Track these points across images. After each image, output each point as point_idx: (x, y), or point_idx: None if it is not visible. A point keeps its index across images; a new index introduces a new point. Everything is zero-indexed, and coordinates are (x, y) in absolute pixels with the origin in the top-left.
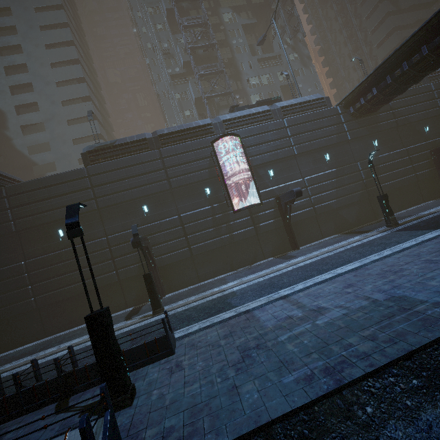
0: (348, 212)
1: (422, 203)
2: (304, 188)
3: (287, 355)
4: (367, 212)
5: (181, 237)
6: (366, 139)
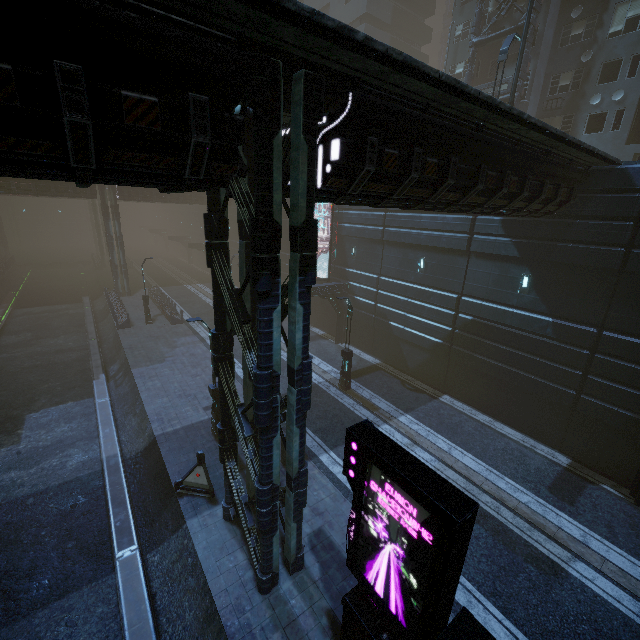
0: (411, 352)
1: (544, 446)
2: (377, 288)
3: (146, 342)
4: (436, 373)
5: (287, 272)
6: (511, 264)
